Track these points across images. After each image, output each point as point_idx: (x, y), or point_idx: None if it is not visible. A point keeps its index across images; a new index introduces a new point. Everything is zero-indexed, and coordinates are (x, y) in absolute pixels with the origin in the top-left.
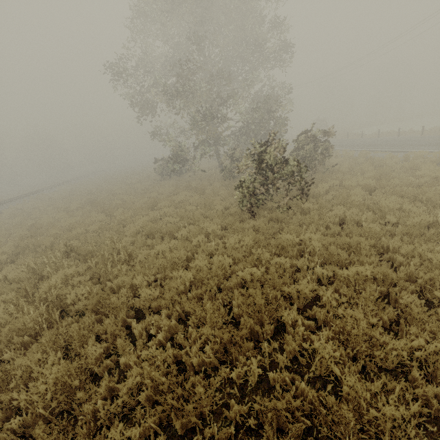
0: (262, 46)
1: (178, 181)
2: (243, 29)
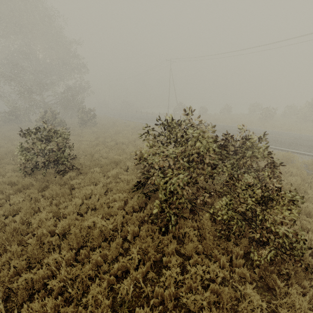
0: (71, 61)
1: (15, 126)
2: (57, 52)
